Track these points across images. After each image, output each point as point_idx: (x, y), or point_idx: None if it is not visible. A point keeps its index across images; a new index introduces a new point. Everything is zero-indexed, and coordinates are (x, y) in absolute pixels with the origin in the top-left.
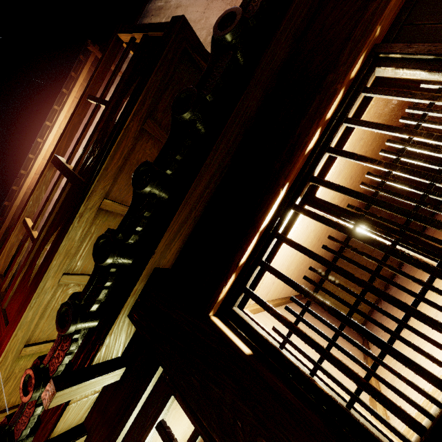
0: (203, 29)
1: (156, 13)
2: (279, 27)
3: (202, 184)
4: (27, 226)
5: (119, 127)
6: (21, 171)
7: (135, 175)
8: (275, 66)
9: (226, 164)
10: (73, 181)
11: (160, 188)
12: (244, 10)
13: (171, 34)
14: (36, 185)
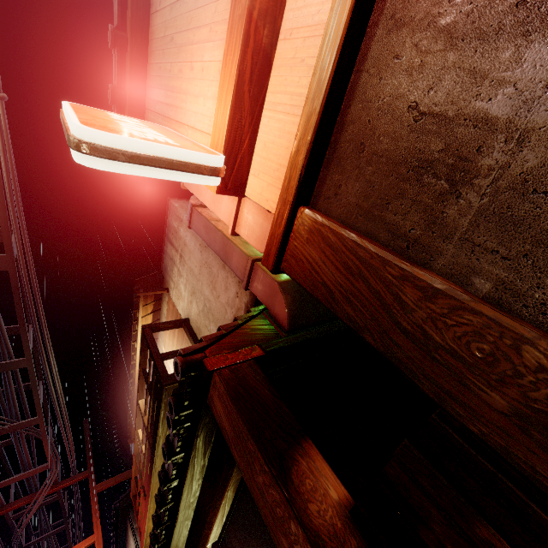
0: (201, 293)
1: (174, 234)
2: (178, 509)
3: (176, 544)
4: (140, 439)
5: (155, 434)
6: (131, 372)
7: (150, 536)
8: (188, 509)
9: (186, 531)
10: (148, 440)
11: (160, 544)
12: (164, 492)
13: (161, 395)
14: (136, 415)
